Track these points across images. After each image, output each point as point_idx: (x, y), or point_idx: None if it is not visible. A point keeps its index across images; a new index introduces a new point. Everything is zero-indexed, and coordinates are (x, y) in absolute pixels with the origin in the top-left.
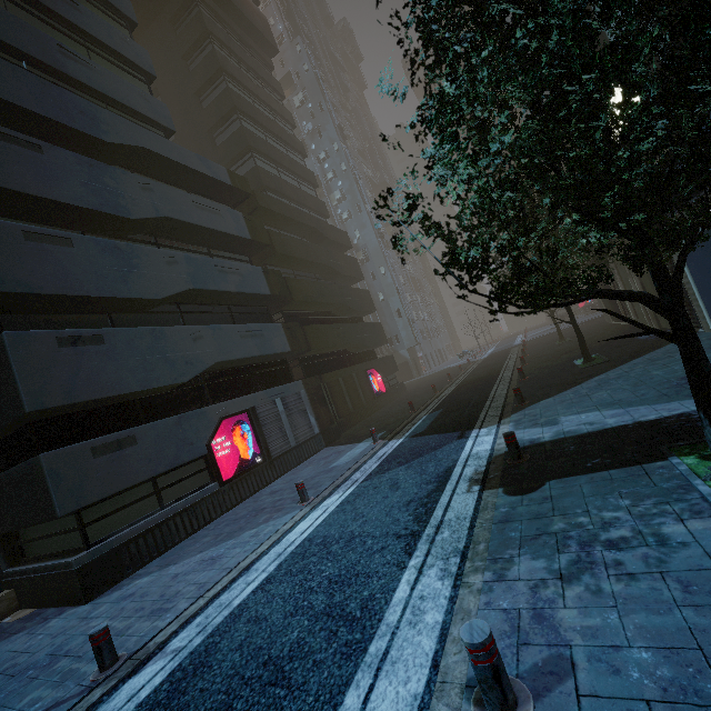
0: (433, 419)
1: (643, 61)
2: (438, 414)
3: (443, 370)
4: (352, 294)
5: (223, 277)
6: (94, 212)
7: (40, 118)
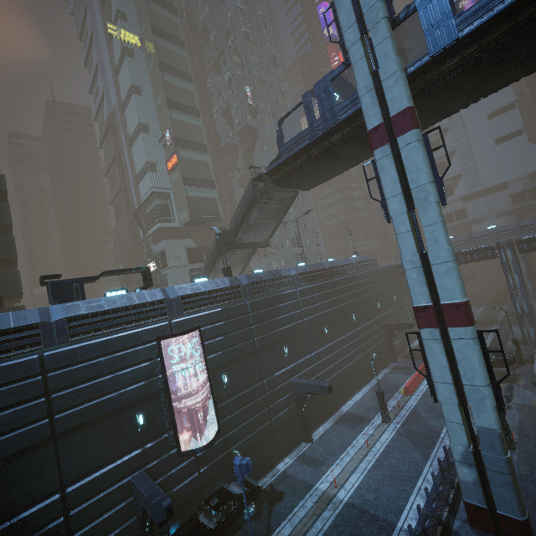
0: None
1: (157, 260)
2: None
3: None
4: None
5: None
6: (11, 235)
7: (6, 201)
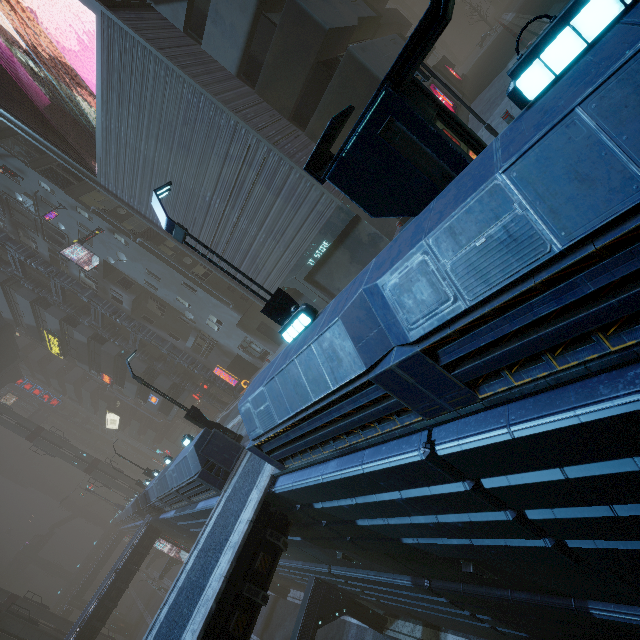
0: (559, 4)
1: None
2: (558, 3)
3: (477, 60)
4: (394, 14)
5: (357, 8)
6: None
7: None
